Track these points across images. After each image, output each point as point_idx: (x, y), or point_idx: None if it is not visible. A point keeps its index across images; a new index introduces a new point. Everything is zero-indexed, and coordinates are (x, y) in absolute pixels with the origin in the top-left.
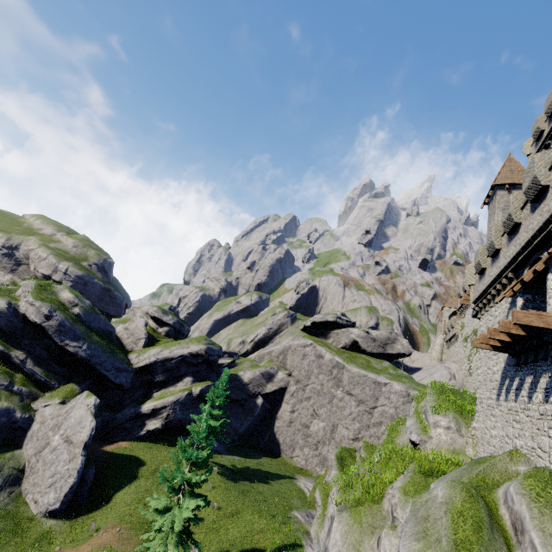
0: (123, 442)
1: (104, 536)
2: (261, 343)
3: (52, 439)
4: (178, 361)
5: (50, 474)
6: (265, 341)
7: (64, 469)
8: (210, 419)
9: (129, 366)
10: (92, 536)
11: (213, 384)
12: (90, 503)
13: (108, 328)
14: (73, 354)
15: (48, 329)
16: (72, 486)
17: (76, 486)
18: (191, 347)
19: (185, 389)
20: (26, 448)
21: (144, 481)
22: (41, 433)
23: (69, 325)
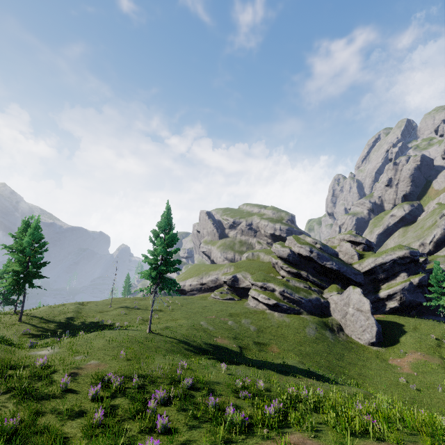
0: (376, 315)
1: (413, 355)
2: (441, 242)
3: (347, 310)
4: (391, 264)
5: (358, 326)
6: (443, 239)
7: (366, 323)
8: (444, 296)
9: (359, 272)
10: (405, 355)
11: (426, 275)
12: (387, 342)
13: (334, 252)
14: (330, 268)
15: (314, 258)
16: (376, 331)
17: (378, 332)
18: (396, 253)
19: (405, 281)
20: (334, 316)
21: (412, 333)
22: (339, 308)
23: (321, 254)
